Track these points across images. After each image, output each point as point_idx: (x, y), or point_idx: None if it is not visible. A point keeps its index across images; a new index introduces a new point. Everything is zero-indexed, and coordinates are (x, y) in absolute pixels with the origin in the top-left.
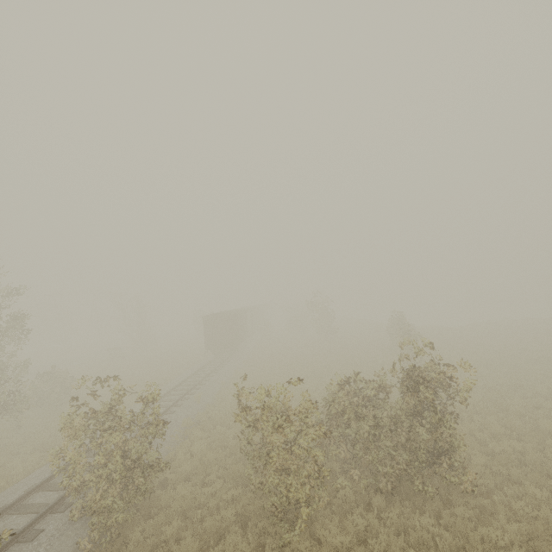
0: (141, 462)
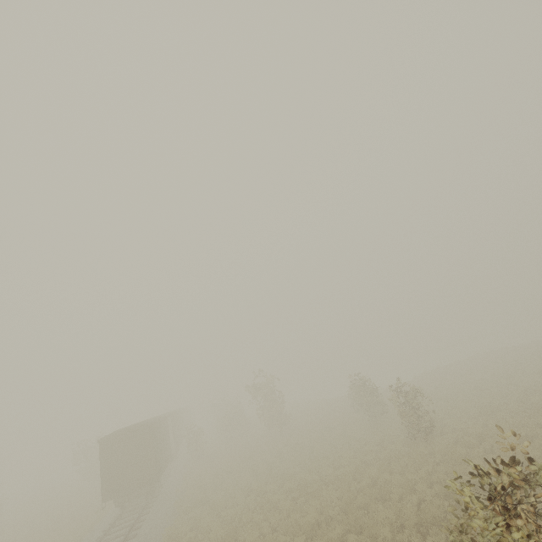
0: None
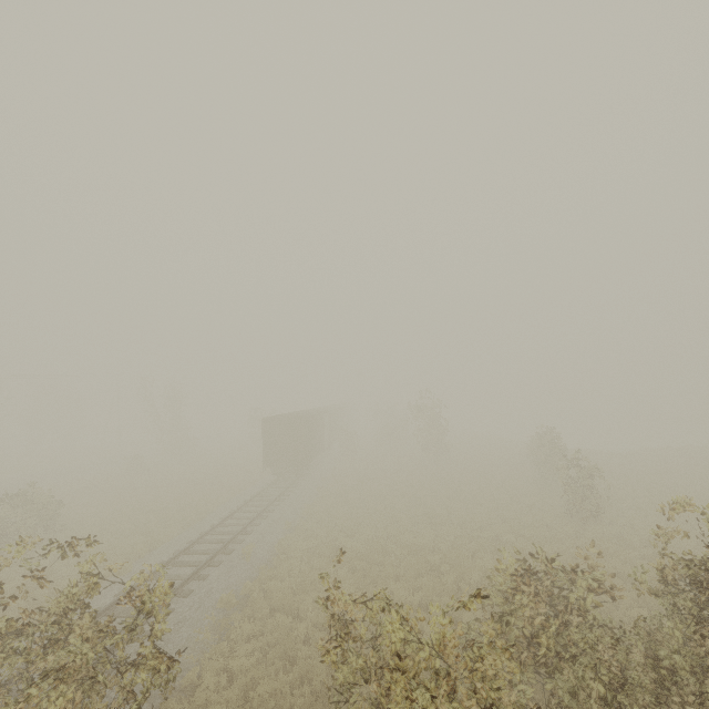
0: None
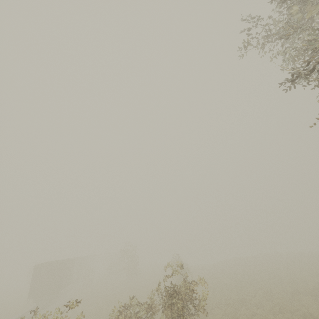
0: None
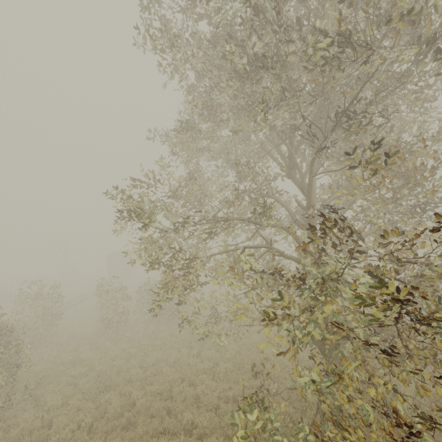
0: (52, 313)
